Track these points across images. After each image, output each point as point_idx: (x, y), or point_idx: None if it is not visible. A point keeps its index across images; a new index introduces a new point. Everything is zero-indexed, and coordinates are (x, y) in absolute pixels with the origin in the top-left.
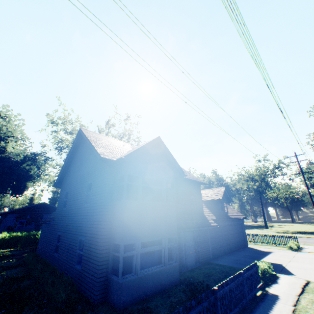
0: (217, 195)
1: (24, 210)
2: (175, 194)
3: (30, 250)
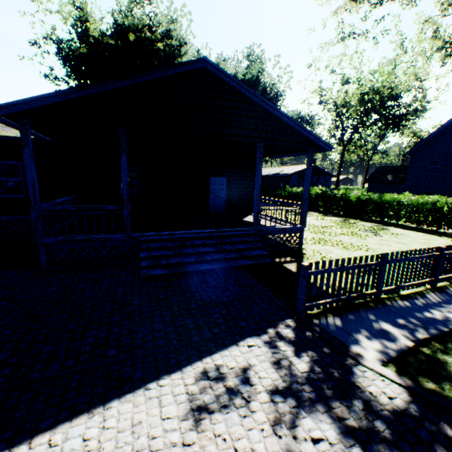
0: None
1: (301, 172)
2: None
3: None
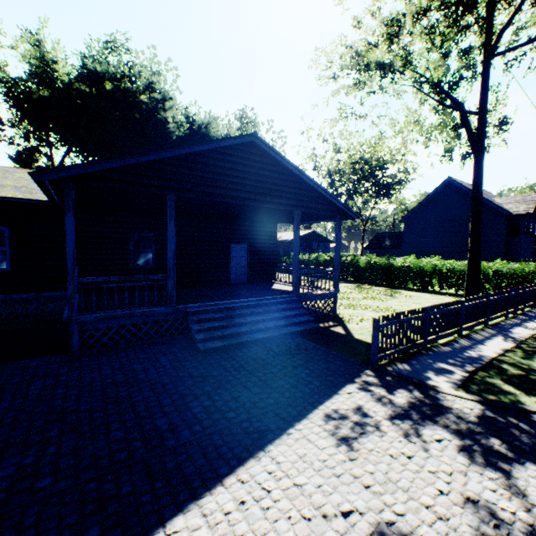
0: None
1: (301, 238)
2: None
3: None
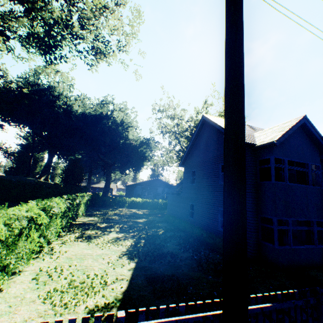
0: None
1: (145, 183)
2: (316, 177)
3: (159, 212)
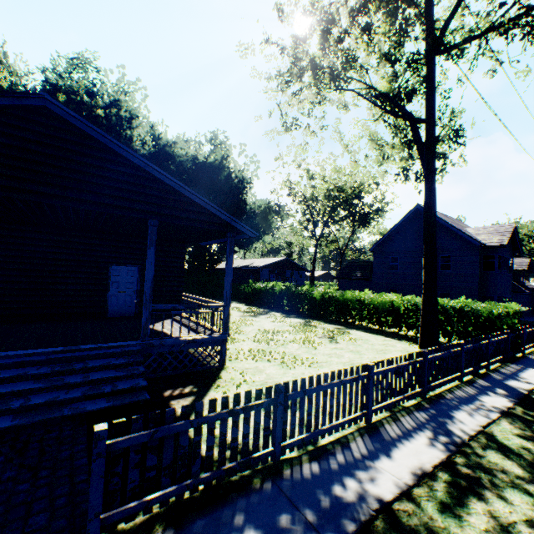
0: (520, 265)
1: (273, 265)
2: None
3: None
